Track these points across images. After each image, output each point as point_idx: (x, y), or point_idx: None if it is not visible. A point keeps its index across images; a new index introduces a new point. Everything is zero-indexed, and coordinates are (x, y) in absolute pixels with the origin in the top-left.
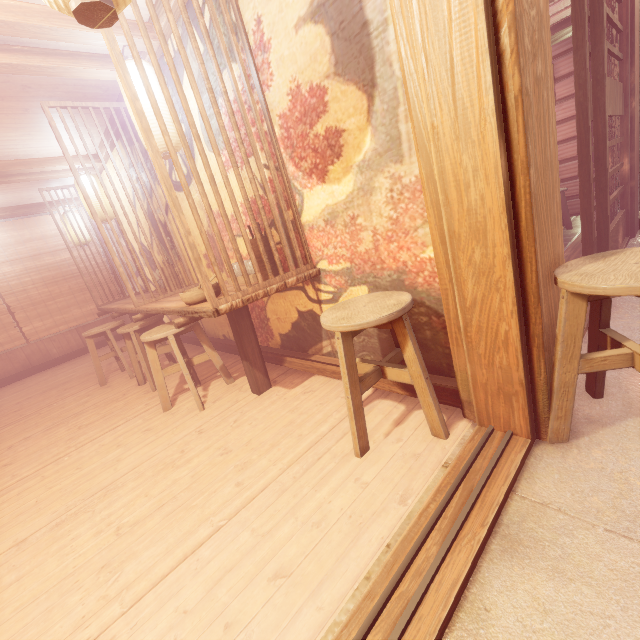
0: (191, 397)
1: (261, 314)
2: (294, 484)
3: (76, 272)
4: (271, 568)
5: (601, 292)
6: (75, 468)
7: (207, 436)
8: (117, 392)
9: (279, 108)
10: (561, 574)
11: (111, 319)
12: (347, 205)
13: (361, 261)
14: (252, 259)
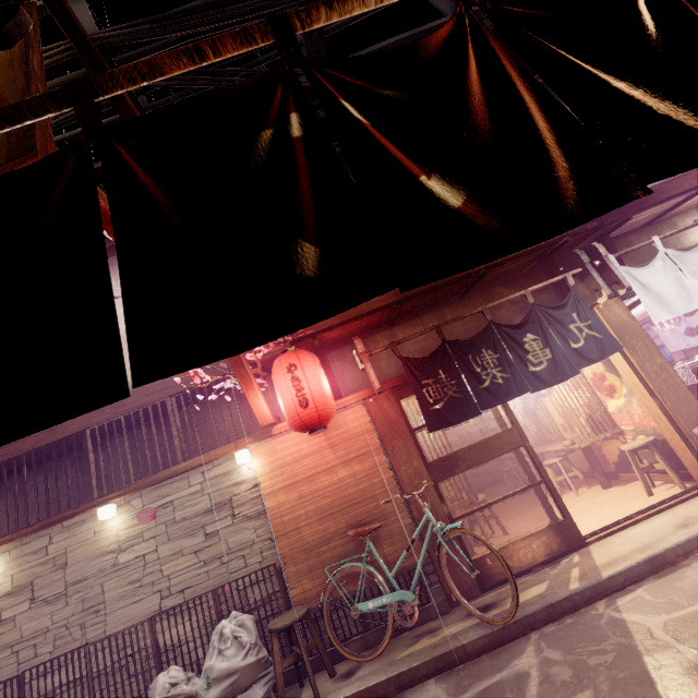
0: (569, 494)
1: (599, 453)
2: (622, 504)
3: (471, 438)
4: (614, 514)
5: (696, 433)
6: (529, 513)
7: (584, 501)
8: (524, 497)
9: (589, 376)
10: (696, 504)
11: (492, 467)
12: (624, 406)
13: (637, 426)
14: (589, 428)
